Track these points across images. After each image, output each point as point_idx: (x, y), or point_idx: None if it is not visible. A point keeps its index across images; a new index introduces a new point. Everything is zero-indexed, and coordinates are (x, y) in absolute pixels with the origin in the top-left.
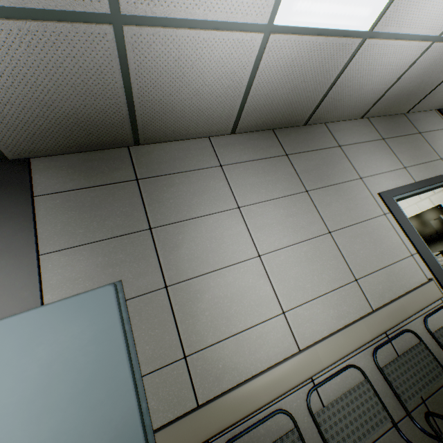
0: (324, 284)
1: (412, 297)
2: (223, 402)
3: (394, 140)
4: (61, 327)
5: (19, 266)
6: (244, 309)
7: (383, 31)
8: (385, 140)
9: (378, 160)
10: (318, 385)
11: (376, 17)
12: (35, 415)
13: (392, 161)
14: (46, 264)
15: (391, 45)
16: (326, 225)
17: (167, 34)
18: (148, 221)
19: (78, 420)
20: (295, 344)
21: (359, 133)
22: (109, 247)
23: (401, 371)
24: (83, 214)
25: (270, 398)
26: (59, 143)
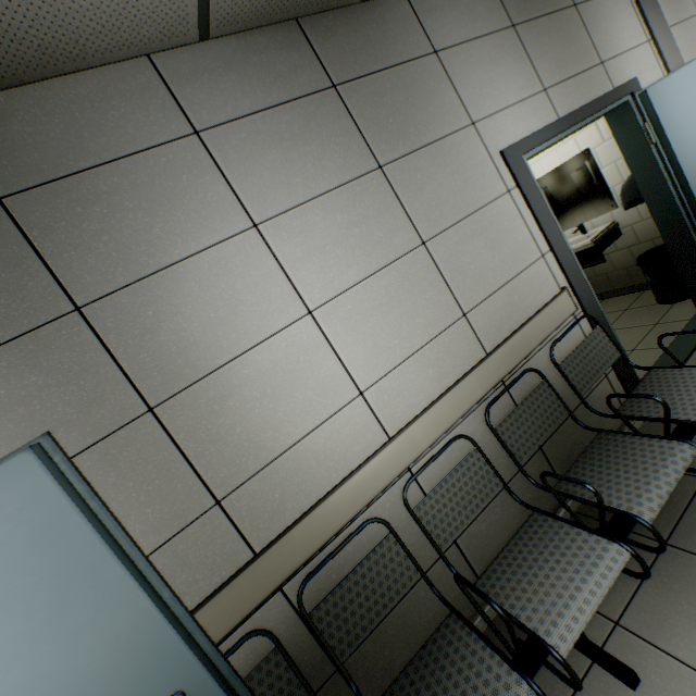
0: (418, 334)
1: (539, 323)
2: (291, 539)
3: (531, 27)
4: None
5: None
6: (299, 406)
7: None
8: (516, 28)
9: (504, 78)
10: (417, 474)
11: None
12: None
13: (525, 78)
14: None
15: None
16: (417, 230)
17: None
18: (67, 295)
19: (60, 656)
20: (383, 432)
21: (471, 16)
22: None
23: (518, 424)
24: None
25: (355, 511)
26: None
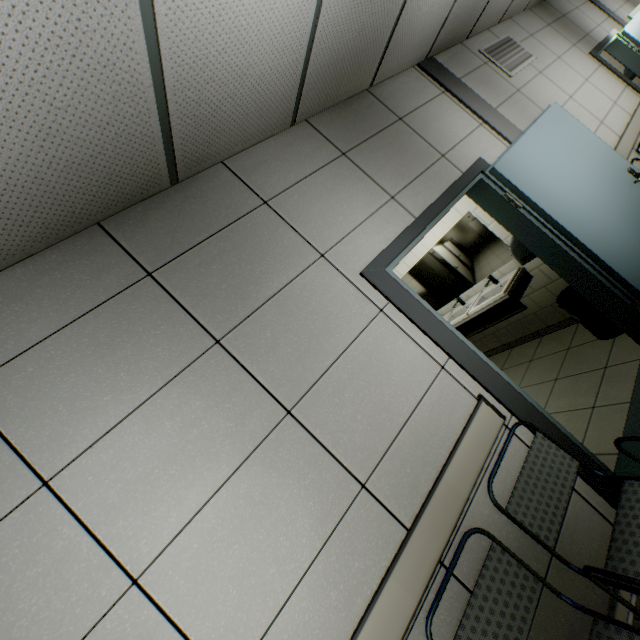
0: (304, 543)
1: (462, 458)
2: None
3: (362, 149)
4: None
5: None
6: None
7: None
8: (347, 155)
9: (346, 201)
10: None
11: None
12: None
13: (369, 194)
14: None
15: None
16: (278, 399)
17: None
18: None
19: None
20: None
21: (298, 159)
22: None
23: (479, 636)
24: None
25: None
26: None
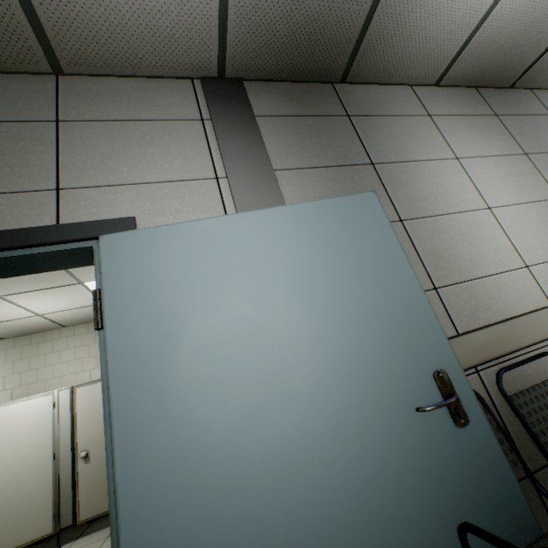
0: None
1: None
2: (488, 334)
3: None
4: (333, 222)
5: (258, 175)
6: (485, 256)
7: None
8: None
9: None
10: None
11: None
12: (330, 293)
13: None
14: (280, 180)
15: None
16: None
17: None
18: (368, 157)
19: (373, 304)
20: (546, 299)
21: None
22: (336, 174)
23: None
24: (303, 140)
25: (535, 340)
26: (278, 63)
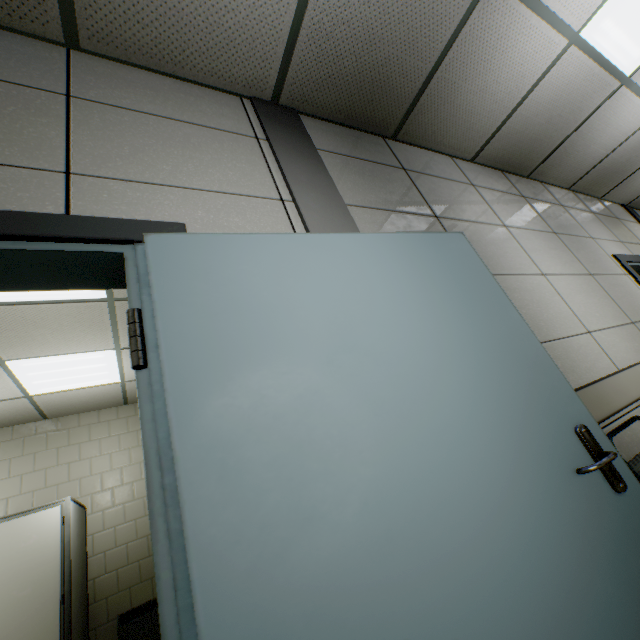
0: (609, 318)
1: None
2: (585, 395)
3: (601, 216)
4: (431, 257)
5: (330, 204)
6: (554, 318)
7: (636, 82)
8: (594, 214)
9: (597, 228)
10: None
11: (639, 64)
12: (448, 333)
13: (608, 233)
14: (351, 215)
15: (632, 102)
16: (584, 267)
17: (512, 6)
18: (431, 210)
19: (494, 348)
20: (613, 364)
21: (572, 201)
22: (406, 220)
23: None
24: (367, 181)
25: (623, 403)
26: (337, 101)
